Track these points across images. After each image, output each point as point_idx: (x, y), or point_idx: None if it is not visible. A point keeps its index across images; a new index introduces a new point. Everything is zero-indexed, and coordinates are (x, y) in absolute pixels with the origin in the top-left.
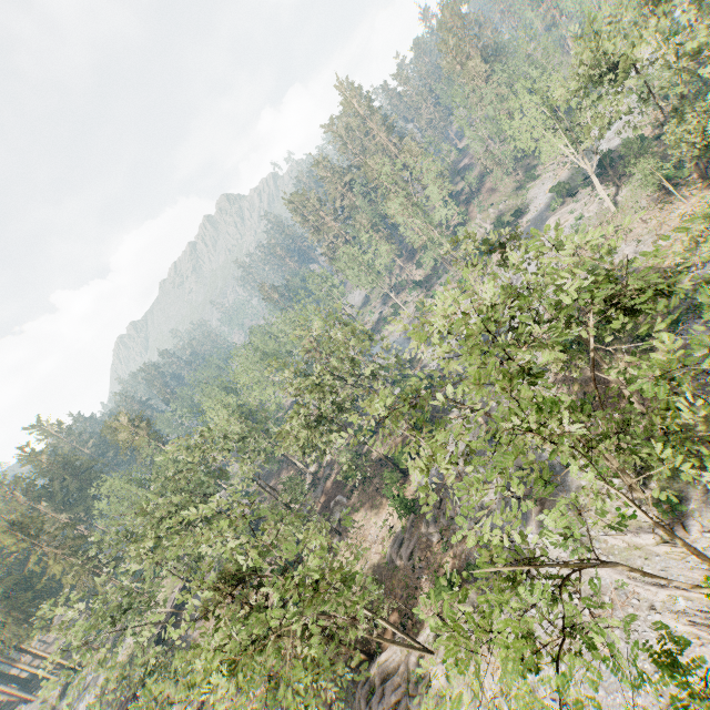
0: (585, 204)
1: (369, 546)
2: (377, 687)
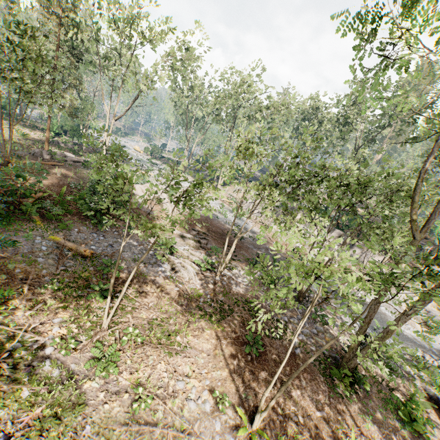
0: None
1: (27, 133)
2: (59, 155)
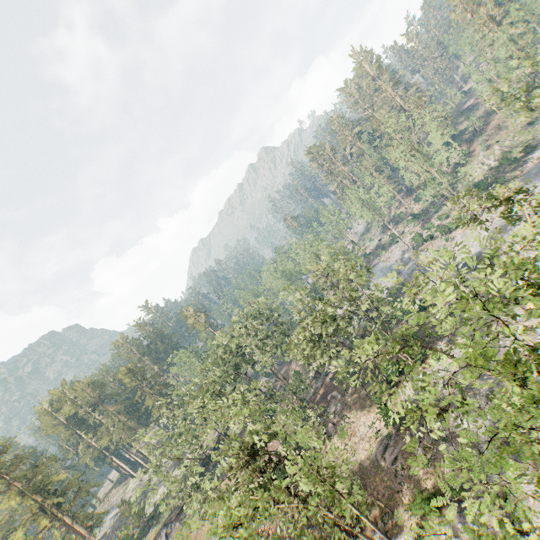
0: None
1: (358, 441)
2: None
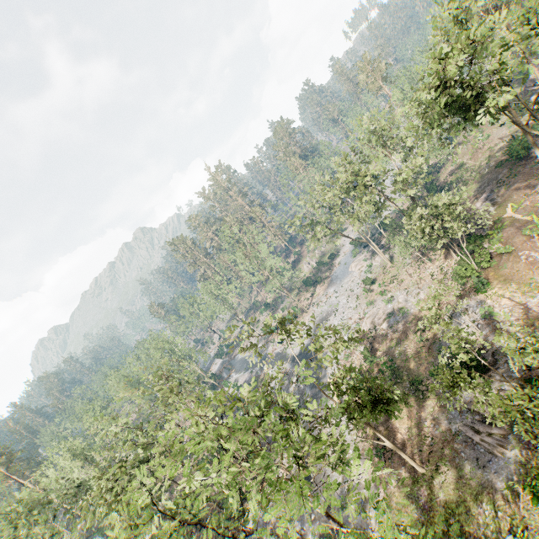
0: (373, 255)
1: None
2: None
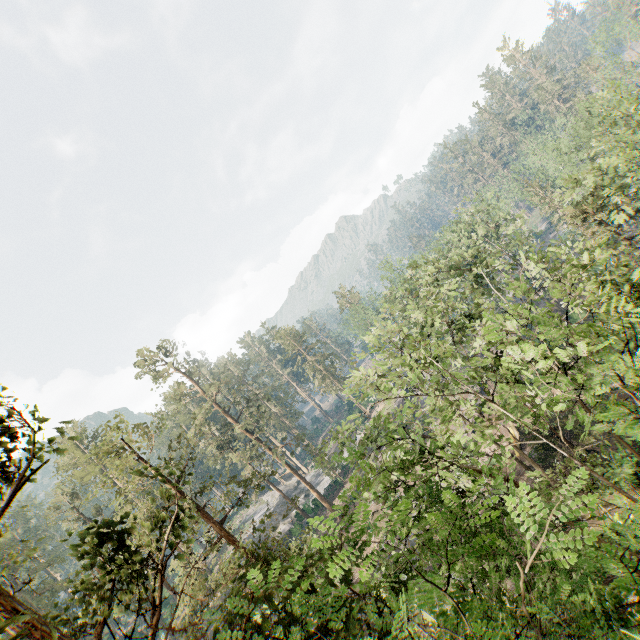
0: None
1: None
2: None
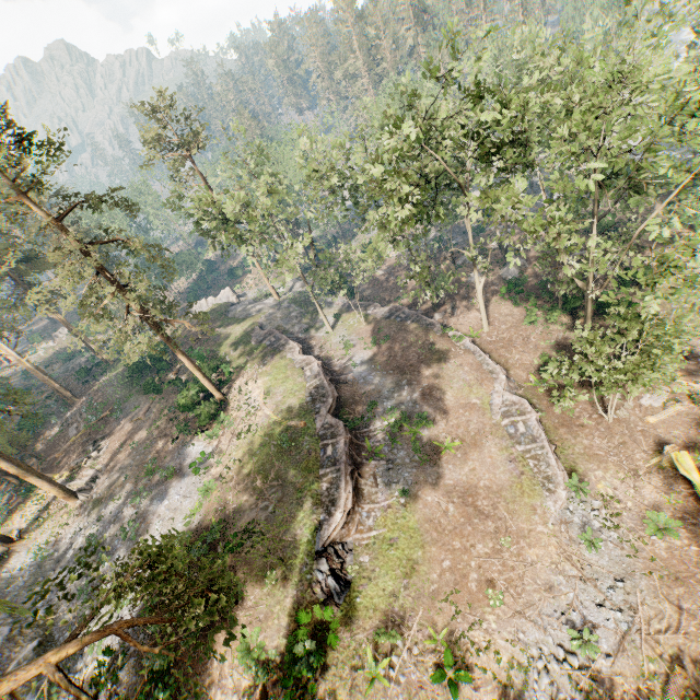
0: None
1: None
2: None
